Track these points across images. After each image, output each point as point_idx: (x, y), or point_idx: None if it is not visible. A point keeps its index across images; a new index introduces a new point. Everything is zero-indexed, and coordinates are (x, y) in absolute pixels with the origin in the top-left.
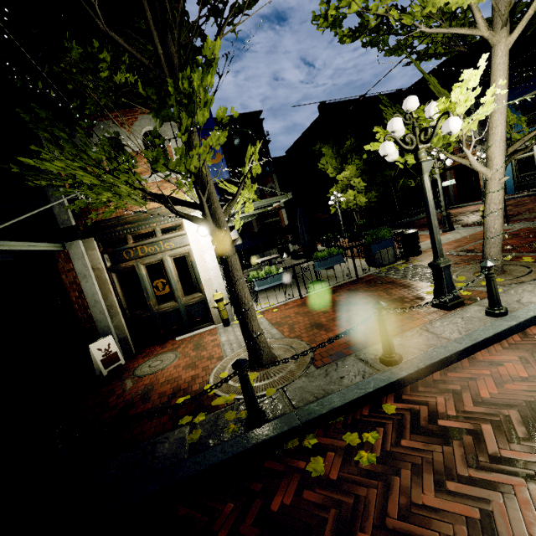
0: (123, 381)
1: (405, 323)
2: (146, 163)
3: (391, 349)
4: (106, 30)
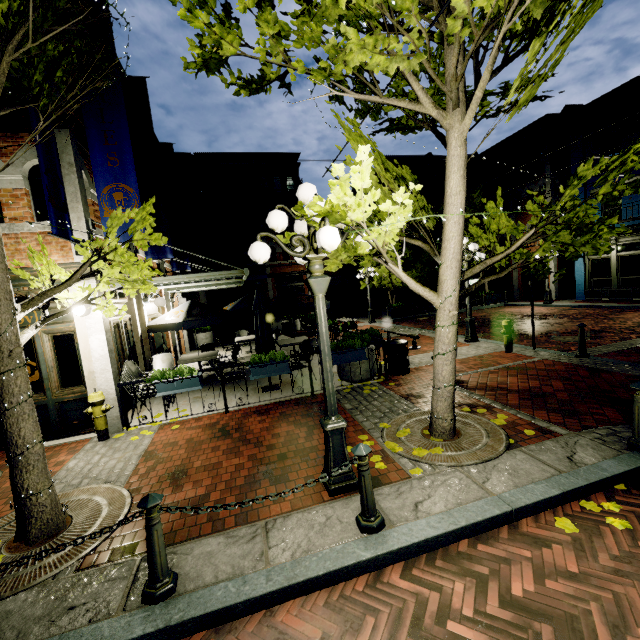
0: None
1: (266, 504)
2: (26, 207)
3: (154, 575)
4: None
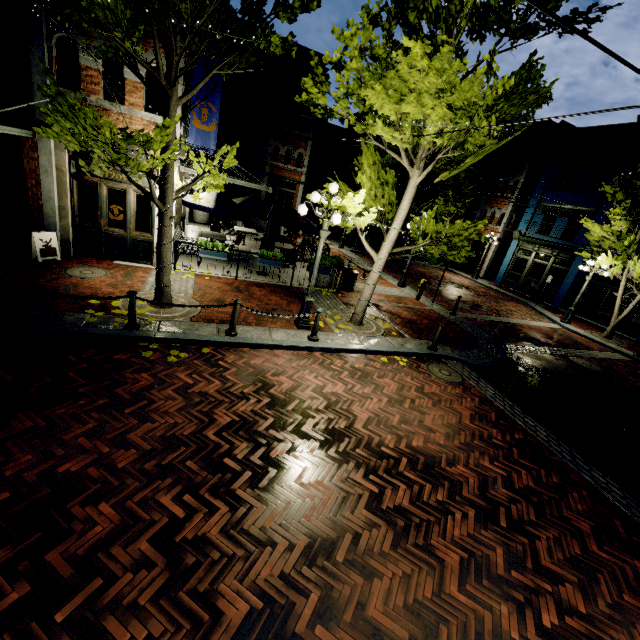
0: (55, 273)
1: (268, 324)
2: (142, 98)
3: (232, 327)
4: (121, 43)
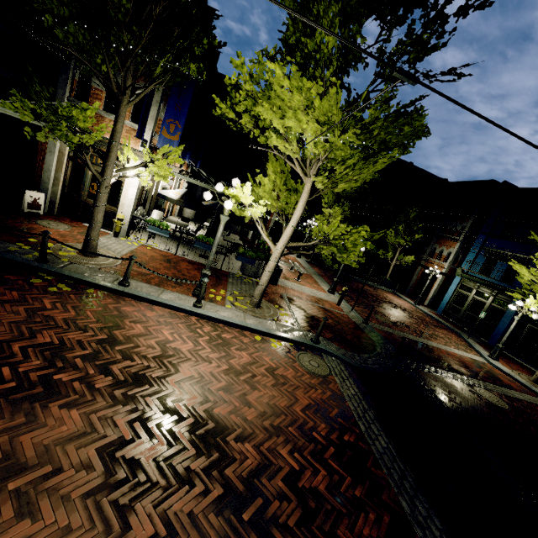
0: (28, 219)
1: (168, 287)
2: (128, 112)
3: (125, 279)
4: (80, 58)
